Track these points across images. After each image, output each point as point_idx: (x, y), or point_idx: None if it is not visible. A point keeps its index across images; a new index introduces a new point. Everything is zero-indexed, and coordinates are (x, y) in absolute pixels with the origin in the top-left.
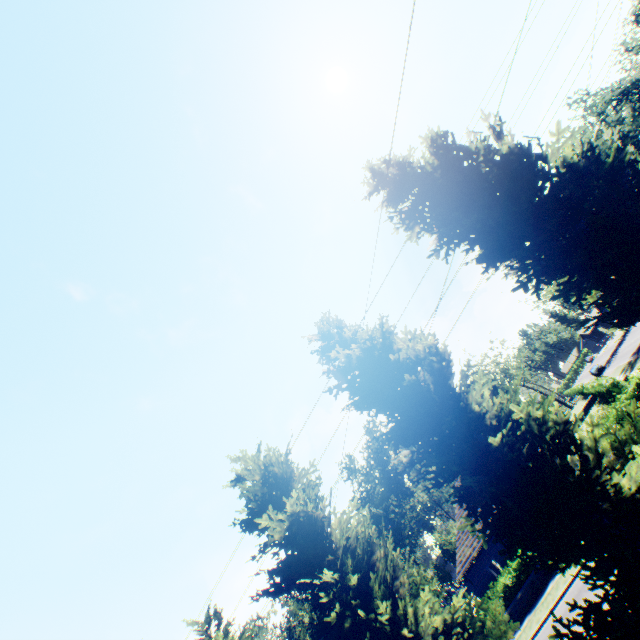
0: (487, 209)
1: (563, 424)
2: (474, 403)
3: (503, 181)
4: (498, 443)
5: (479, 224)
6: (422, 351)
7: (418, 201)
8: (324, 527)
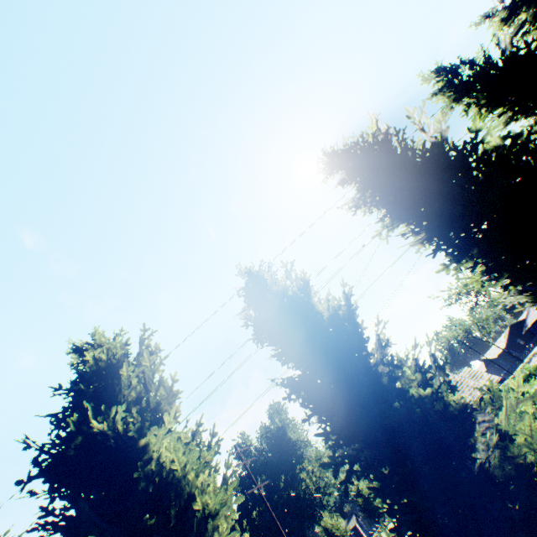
0: None
1: None
2: None
3: None
4: None
5: None
6: None
7: None
8: None
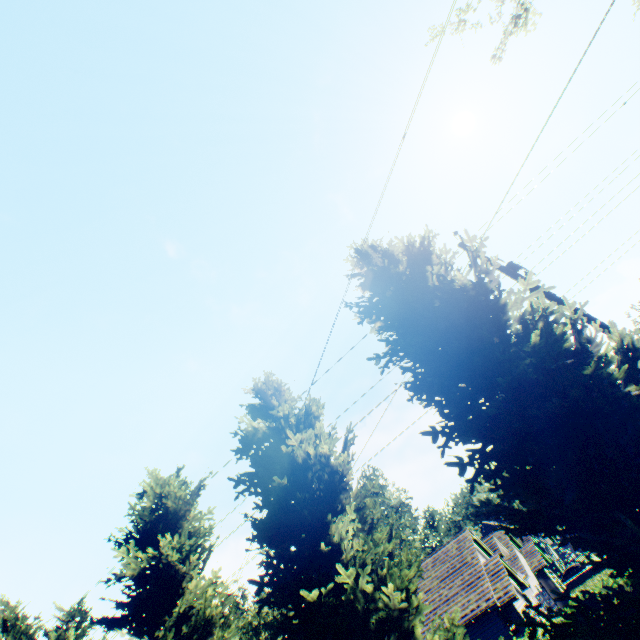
0: (425, 337)
1: (399, 611)
2: (338, 535)
3: (450, 314)
4: (315, 599)
5: (413, 349)
6: (313, 456)
7: (376, 300)
8: (182, 582)
